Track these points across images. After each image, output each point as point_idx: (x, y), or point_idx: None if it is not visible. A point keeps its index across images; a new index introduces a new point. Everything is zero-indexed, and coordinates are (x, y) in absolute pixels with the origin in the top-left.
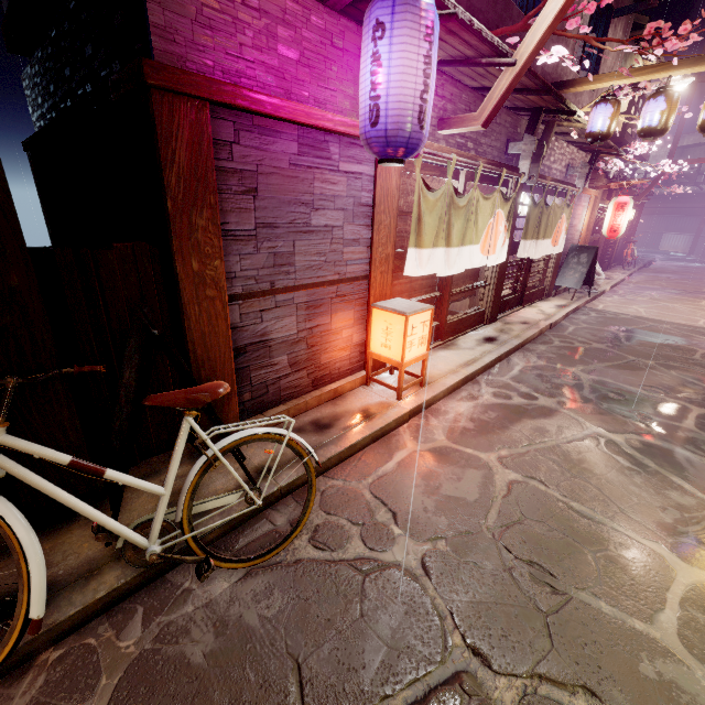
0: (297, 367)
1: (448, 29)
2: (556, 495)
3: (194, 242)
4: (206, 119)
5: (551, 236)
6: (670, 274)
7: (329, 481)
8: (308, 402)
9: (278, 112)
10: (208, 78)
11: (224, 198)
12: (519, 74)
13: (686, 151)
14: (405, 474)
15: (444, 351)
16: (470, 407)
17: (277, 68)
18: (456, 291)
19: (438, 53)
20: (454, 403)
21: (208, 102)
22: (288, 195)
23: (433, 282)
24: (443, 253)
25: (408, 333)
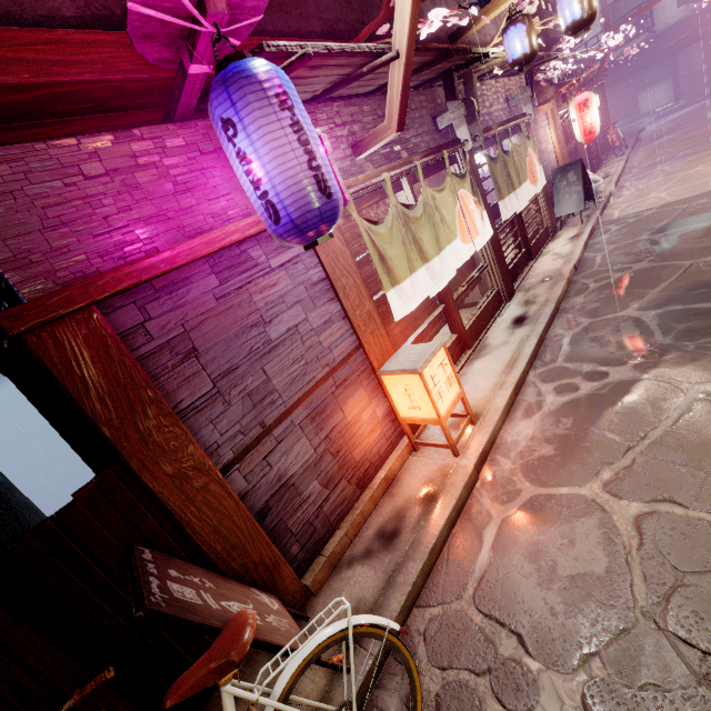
0: (333, 482)
1: (310, 66)
2: (703, 515)
3: (154, 448)
4: (100, 323)
5: (526, 177)
6: (669, 135)
7: (426, 613)
8: (363, 510)
9: (174, 264)
10: (79, 284)
11: (164, 381)
12: (408, 62)
13: (617, 5)
14: (507, 562)
15: (478, 362)
16: (538, 422)
17: (156, 214)
18: (459, 293)
19: (316, 87)
20: (518, 426)
21: (94, 305)
22: (231, 330)
23: (430, 299)
24: (425, 272)
25: (430, 387)
